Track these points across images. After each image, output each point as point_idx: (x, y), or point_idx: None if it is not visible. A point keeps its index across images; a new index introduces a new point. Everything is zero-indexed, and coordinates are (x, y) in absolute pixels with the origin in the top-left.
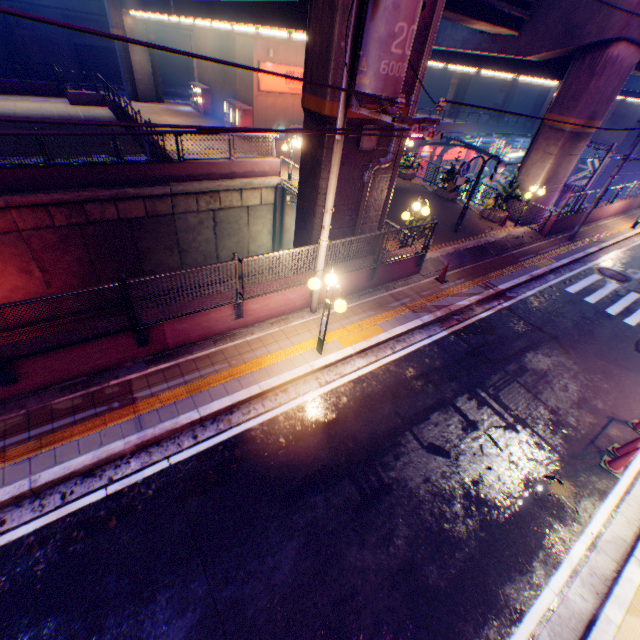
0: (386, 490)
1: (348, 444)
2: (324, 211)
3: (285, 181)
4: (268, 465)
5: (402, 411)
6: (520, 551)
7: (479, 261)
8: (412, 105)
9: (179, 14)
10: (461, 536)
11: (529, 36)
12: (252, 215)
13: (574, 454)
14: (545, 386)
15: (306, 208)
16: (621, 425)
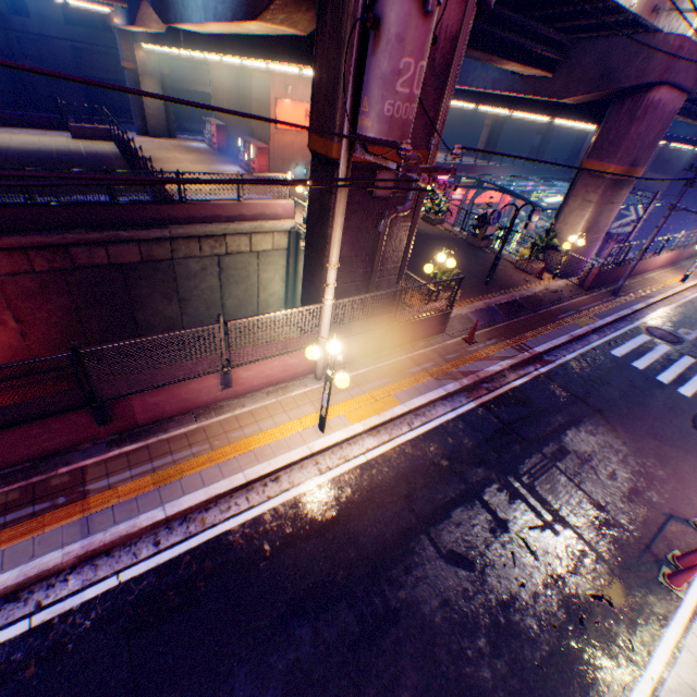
0: (392, 617)
1: (349, 552)
2: (328, 266)
3: (300, 225)
4: (245, 582)
5: (418, 506)
6: None
7: (513, 318)
8: (433, 148)
9: (189, 47)
10: (486, 685)
11: (564, 78)
12: (263, 261)
13: (626, 564)
14: (590, 473)
15: (314, 259)
16: (681, 524)
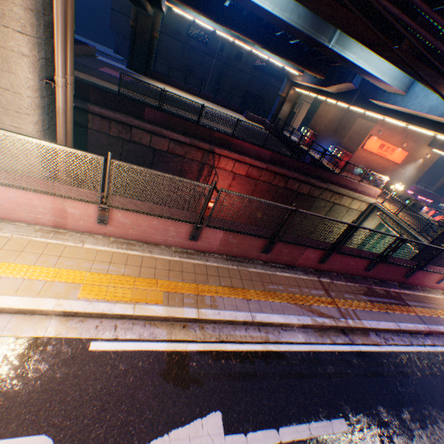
0: None
1: None
2: None
3: (379, 203)
4: None
5: None
6: None
7: None
8: None
9: (357, 106)
10: None
11: None
12: (347, 212)
13: None
14: None
15: None
16: None
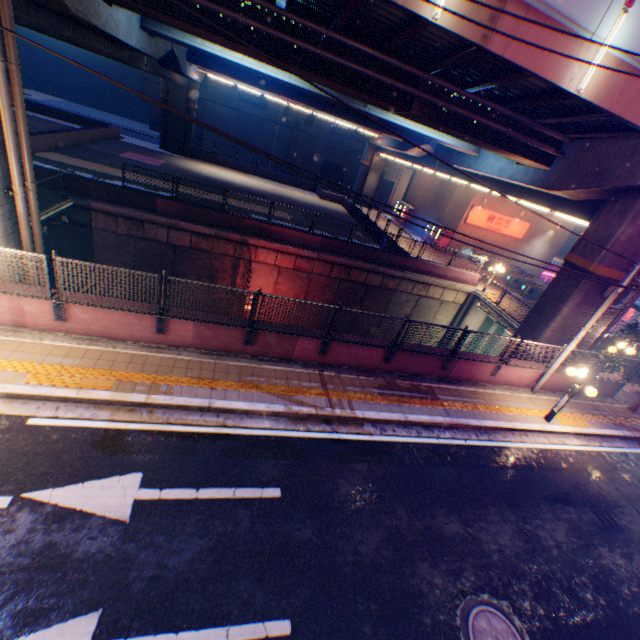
0: (619, 528)
1: (581, 487)
2: (581, 328)
3: (479, 291)
4: (528, 473)
5: (618, 487)
6: None
7: None
8: None
9: (441, 172)
10: None
11: None
12: (442, 307)
13: None
14: None
15: (538, 320)
16: None
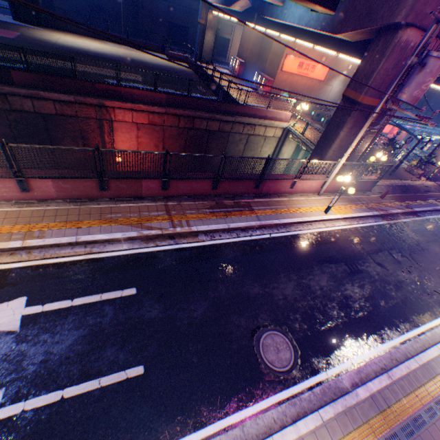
0: (360, 272)
1: (341, 252)
2: (349, 147)
3: (291, 126)
4: (309, 248)
5: (364, 247)
6: (419, 309)
7: (403, 194)
8: (400, 103)
9: (259, 25)
10: (393, 296)
11: None
12: (266, 141)
13: None
14: (436, 259)
15: (325, 144)
16: None
